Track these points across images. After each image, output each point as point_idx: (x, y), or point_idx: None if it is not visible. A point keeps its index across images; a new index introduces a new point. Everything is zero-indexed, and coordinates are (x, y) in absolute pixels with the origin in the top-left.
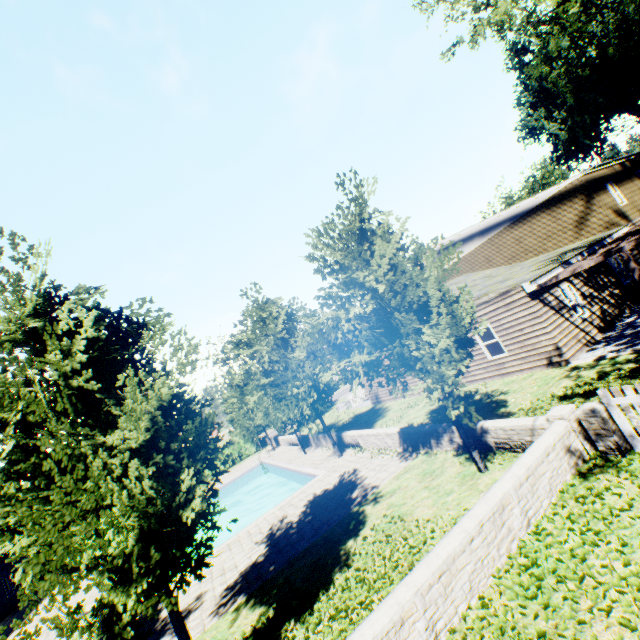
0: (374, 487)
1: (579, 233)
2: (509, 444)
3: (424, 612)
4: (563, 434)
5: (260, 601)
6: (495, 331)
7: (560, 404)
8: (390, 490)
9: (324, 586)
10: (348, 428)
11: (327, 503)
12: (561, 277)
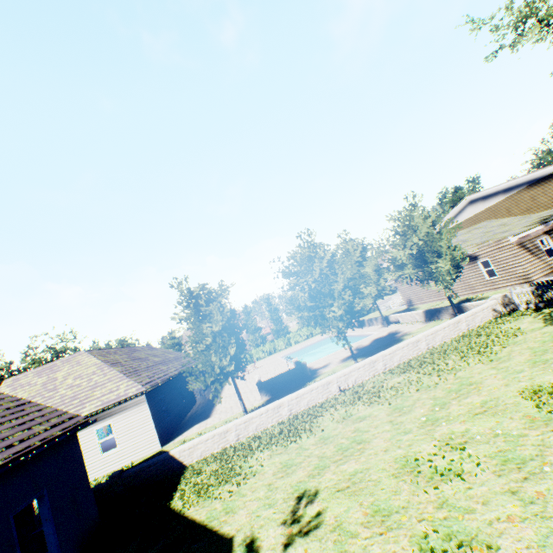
0: (408, 332)
1: None
2: None
3: (425, 341)
4: (493, 304)
5: (360, 358)
6: (491, 263)
7: None
8: (416, 332)
9: None
10: None
11: (383, 339)
12: (531, 235)
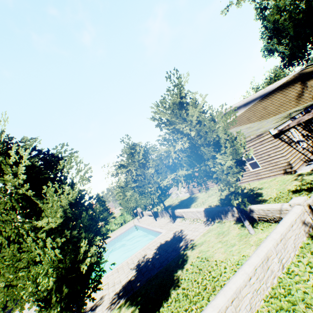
0: (191, 240)
1: (298, 102)
2: (266, 218)
3: None
4: (300, 214)
5: (132, 303)
6: (254, 156)
7: (294, 195)
8: (200, 242)
9: (165, 297)
10: (177, 207)
11: (167, 248)
12: (291, 125)
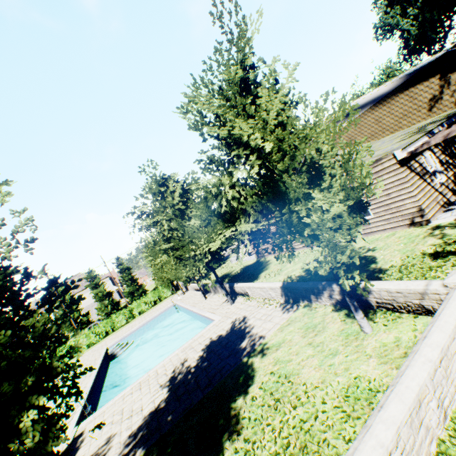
0: (261, 338)
1: (432, 111)
2: (392, 305)
3: None
4: None
5: None
6: (363, 197)
7: (434, 262)
8: (275, 343)
9: None
10: (239, 278)
11: (220, 350)
12: (433, 143)
